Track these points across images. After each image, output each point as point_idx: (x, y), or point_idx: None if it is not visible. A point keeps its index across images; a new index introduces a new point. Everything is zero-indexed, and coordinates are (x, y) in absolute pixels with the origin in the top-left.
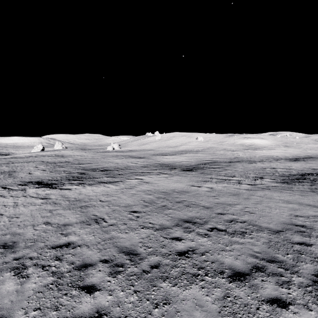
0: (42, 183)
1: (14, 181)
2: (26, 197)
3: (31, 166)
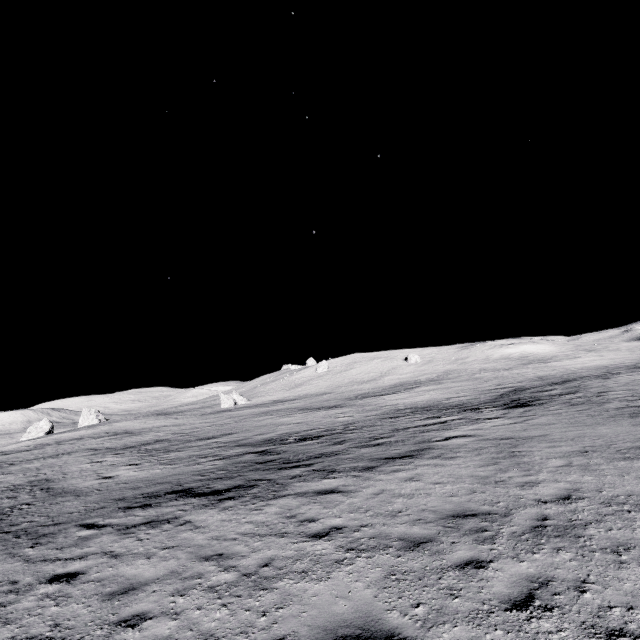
0: (198, 490)
1: (90, 501)
2: (231, 539)
3: (76, 462)
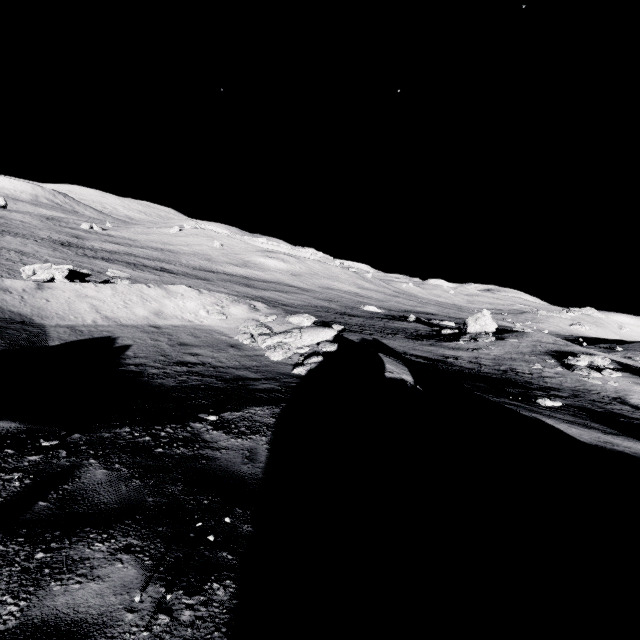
0: None
1: None
2: None
3: None
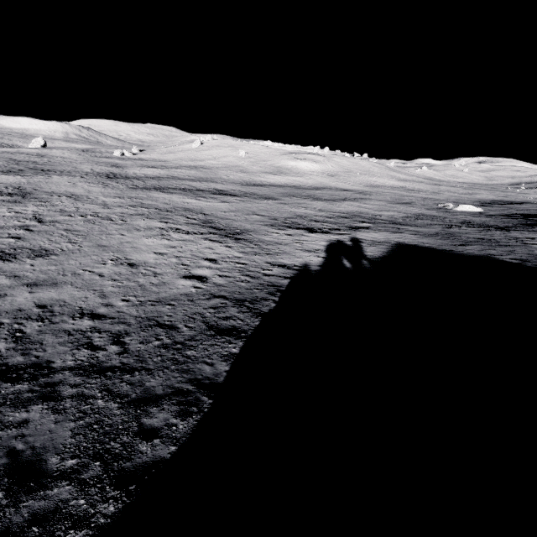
0: None
1: None
2: None
3: None
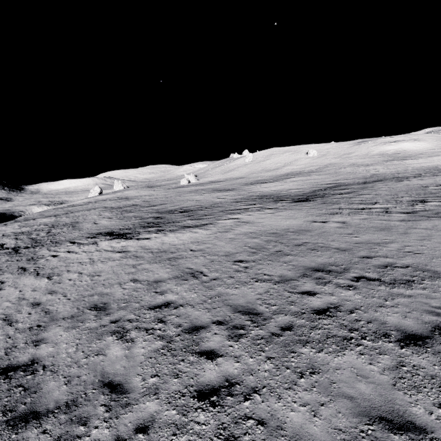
0: (114, 233)
1: (81, 233)
2: (100, 251)
3: (93, 214)
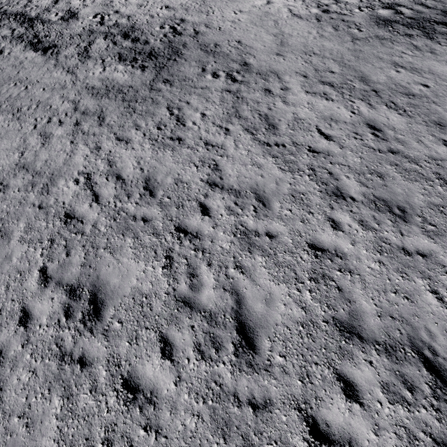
0: None
1: None
2: None
3: None
